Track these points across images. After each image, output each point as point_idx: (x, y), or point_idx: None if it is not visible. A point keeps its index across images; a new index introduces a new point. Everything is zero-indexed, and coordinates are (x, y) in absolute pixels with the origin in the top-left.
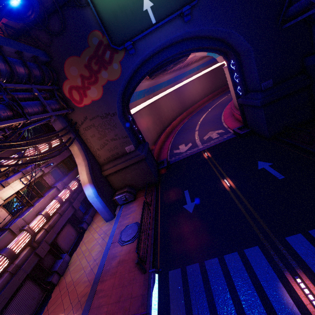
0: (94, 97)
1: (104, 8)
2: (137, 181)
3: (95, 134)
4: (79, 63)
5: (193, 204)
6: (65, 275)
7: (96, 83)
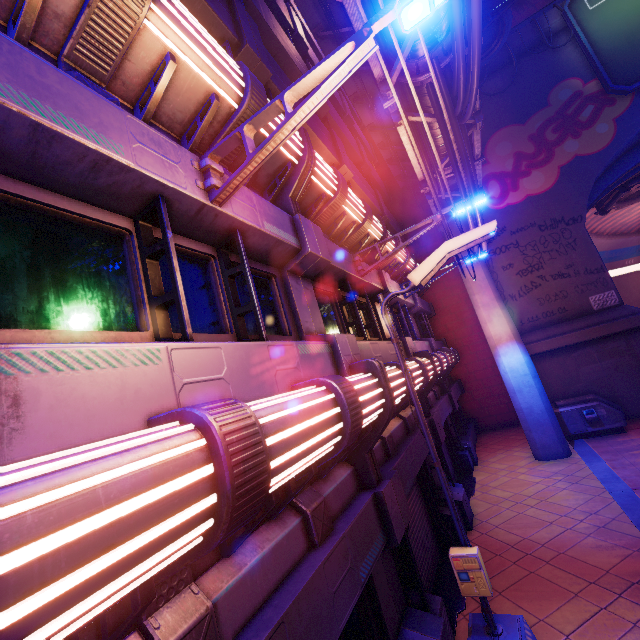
0: (533, 189)
1: (606, 35)
2: (617, 389)
3: (515, 263)
4: (520, 134)
5: None
6: (481, 529)
7: (546, 163)
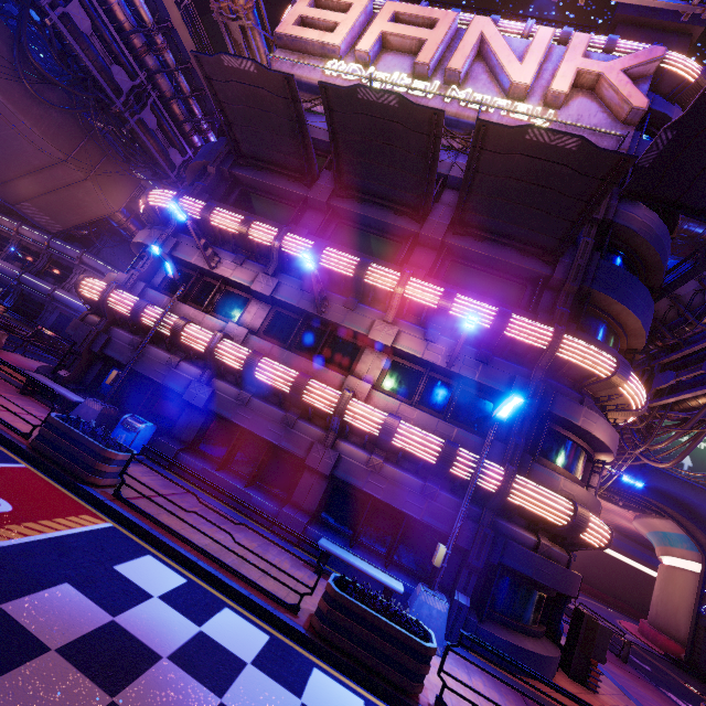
0: None
1: None
2: None
3: None
4: None
5: (646, 666)
6: None
7: None
